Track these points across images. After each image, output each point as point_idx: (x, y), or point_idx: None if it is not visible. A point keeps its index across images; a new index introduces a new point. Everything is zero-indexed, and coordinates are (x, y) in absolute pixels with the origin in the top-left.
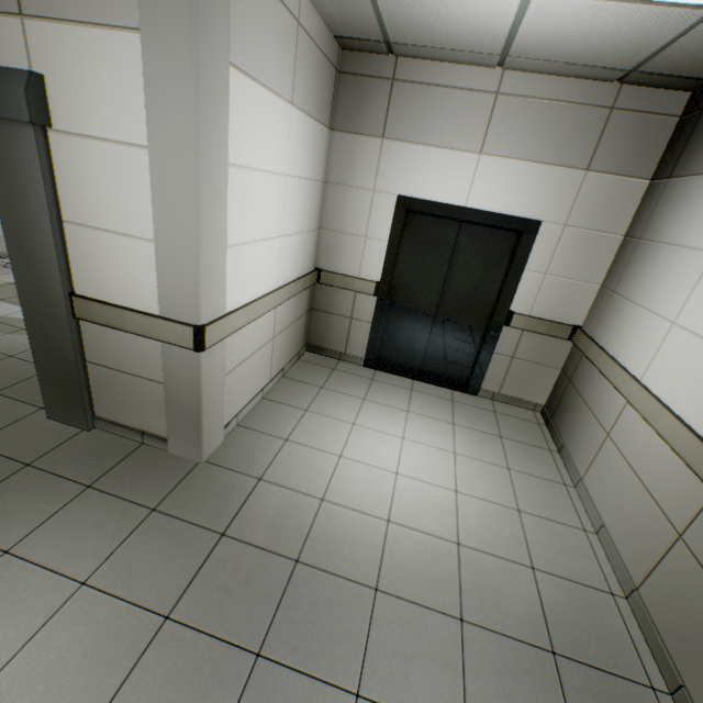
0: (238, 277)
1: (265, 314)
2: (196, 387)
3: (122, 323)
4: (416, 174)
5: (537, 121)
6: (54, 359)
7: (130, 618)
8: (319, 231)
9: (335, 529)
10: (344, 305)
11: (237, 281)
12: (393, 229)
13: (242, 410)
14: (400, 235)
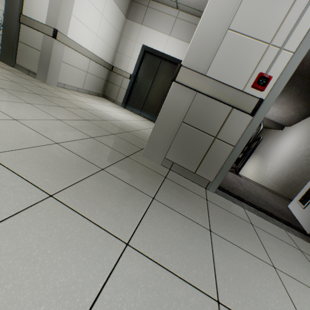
0: (75, 31)
1: (85, 58)
2: (50, 52)
3: (33, 25)
4: (150, 38)
5: (187, 29)
6: (8, 37)
7: (3, 77)
8: (116, 52)
9: (79, 103)
10: (119, 82)
11: (75, 32)
12: (139, 56)
13: (67, 85)
14: (141, 58)
